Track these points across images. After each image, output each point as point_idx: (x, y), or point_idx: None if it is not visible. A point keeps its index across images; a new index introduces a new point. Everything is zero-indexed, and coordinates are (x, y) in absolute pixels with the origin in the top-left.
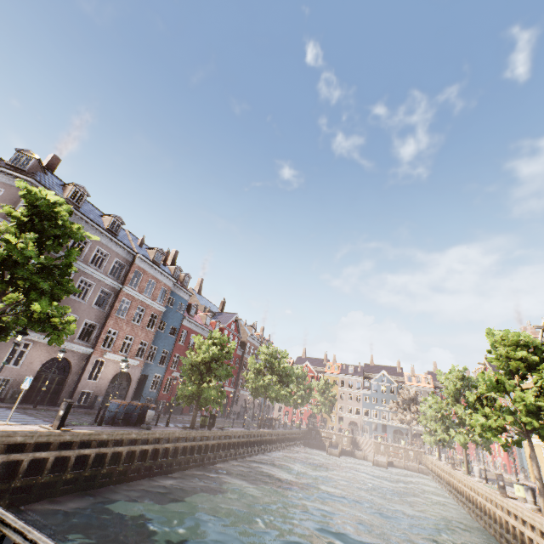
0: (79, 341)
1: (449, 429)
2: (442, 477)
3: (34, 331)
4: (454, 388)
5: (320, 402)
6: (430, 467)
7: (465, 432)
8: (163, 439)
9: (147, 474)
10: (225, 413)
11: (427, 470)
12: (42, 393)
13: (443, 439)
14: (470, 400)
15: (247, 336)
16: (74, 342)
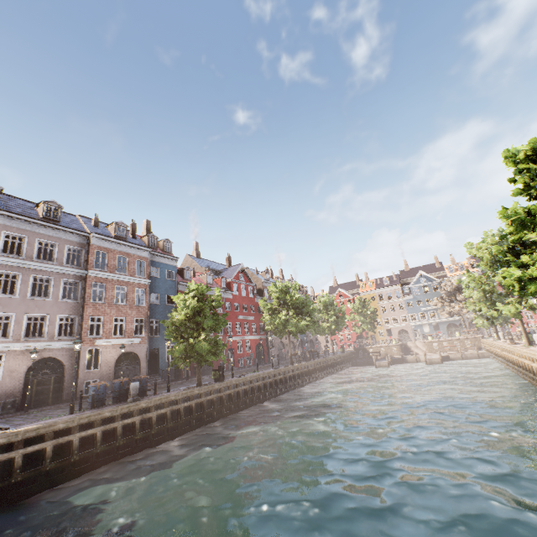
0: (61, 337)
1: (496, 304)
2: (502, 356)
3: (1, 342)
4: (490, 256)
5: (360, 322)
6: (489, 350)
7: (515, 301)
8: (156, 406)
9: (145, 445)
10: (264, 360)
11: (487, 353)
12: (29, 397)
13: (491, 316)
14: (500, 256)
15: (261, 282)
16: (54, 340)
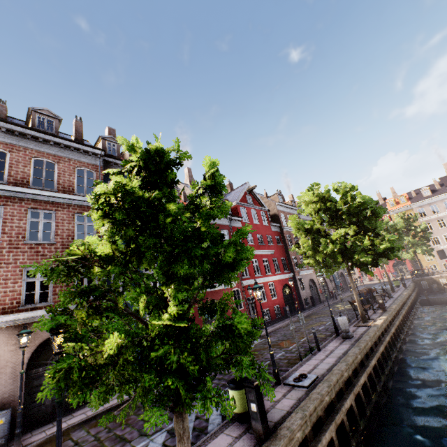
0: None
1: None
2: None
3: None
4: None
5: (410, 244)
6: None
7: None
8: None
9: None
10: (294, 306)
11: None
12: None
13: None
14: None
15: (275, 205)
16: None
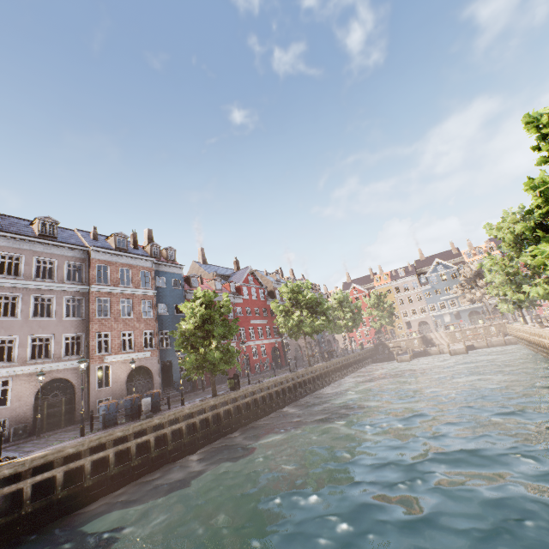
0: (68, 357)
1: (522, 287)
2: (531, 341)
3: (6, 367)
4: (512, 236)
5: (378, 316)
6: (517, 335)
7: (543, 281)
8: (170, 421)
9: (162, 463)
10: (281, 363)
11: (515, 339)
12: (39, 421)
13: (517, 300)
14: (527, 233)
15: (272, 284)
16: (62, 360)
